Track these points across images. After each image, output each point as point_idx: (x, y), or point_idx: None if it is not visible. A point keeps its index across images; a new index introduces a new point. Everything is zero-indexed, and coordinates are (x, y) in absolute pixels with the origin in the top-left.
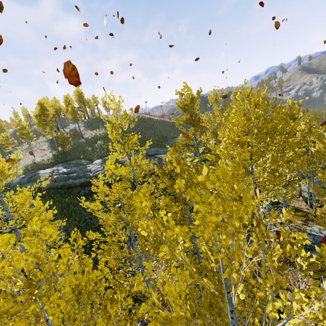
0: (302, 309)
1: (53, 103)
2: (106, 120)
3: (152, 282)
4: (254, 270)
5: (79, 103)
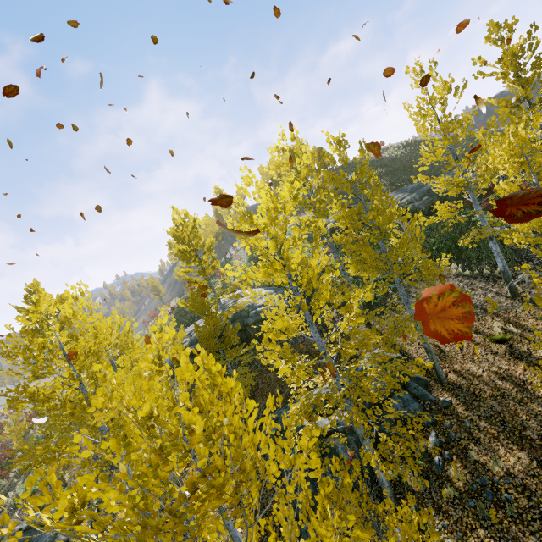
0: None
1: None
2: (355, 164)
3: None
4: None
5: None
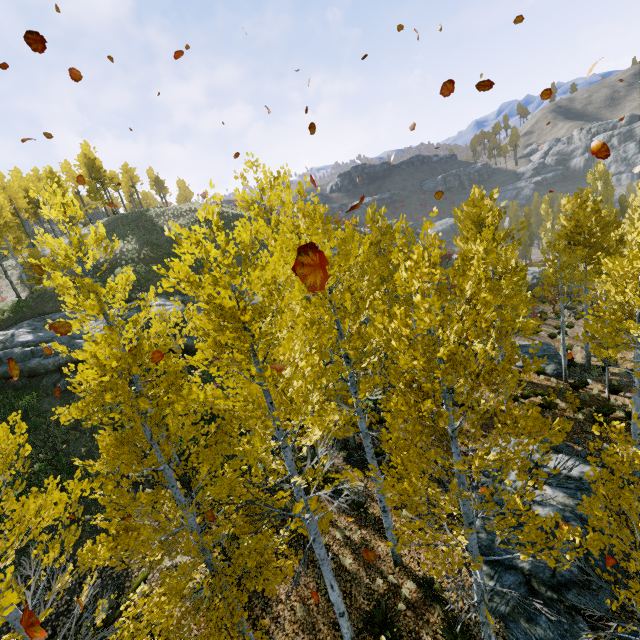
0: (426, 613)
1: (29, 182)
2: (146, 221)
3: (156, 576)
4: (361, 537)
5: (89, 181)
